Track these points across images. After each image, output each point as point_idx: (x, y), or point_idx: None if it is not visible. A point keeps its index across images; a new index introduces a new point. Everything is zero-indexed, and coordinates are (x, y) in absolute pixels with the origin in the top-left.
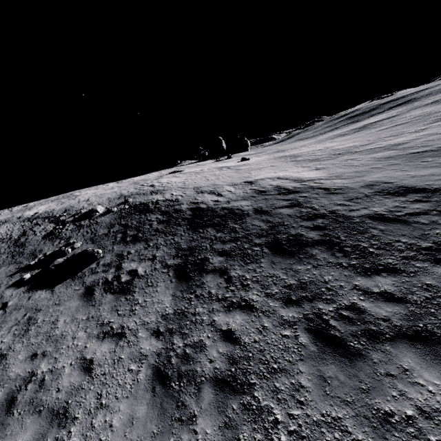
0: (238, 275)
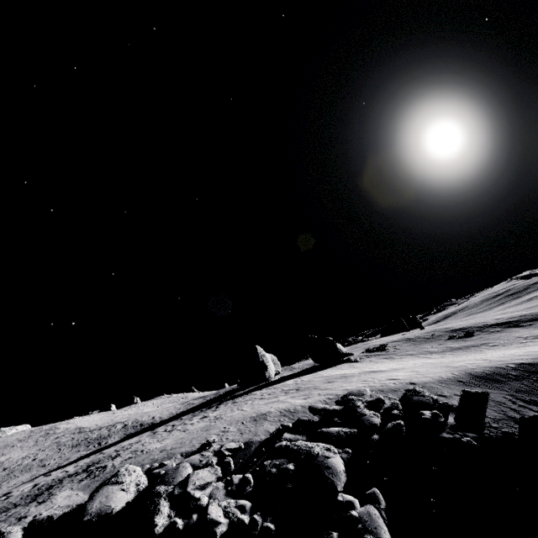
0: (532, 323)
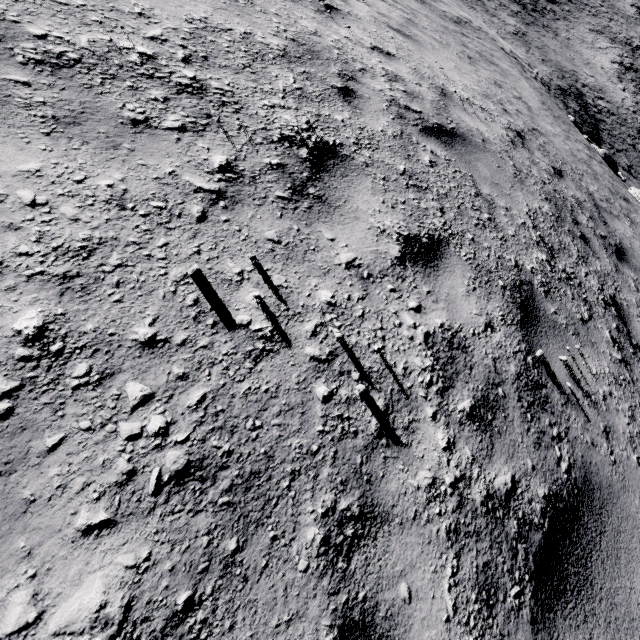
0: None
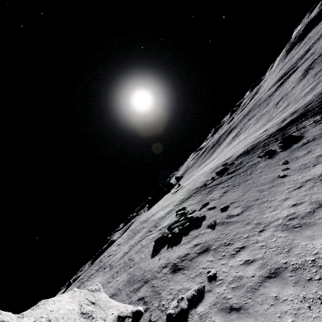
0: None
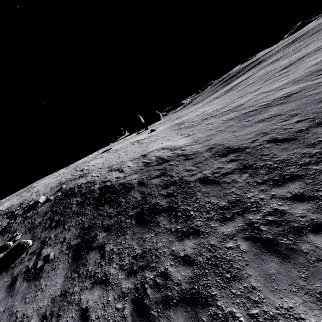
0: (109, 250)
